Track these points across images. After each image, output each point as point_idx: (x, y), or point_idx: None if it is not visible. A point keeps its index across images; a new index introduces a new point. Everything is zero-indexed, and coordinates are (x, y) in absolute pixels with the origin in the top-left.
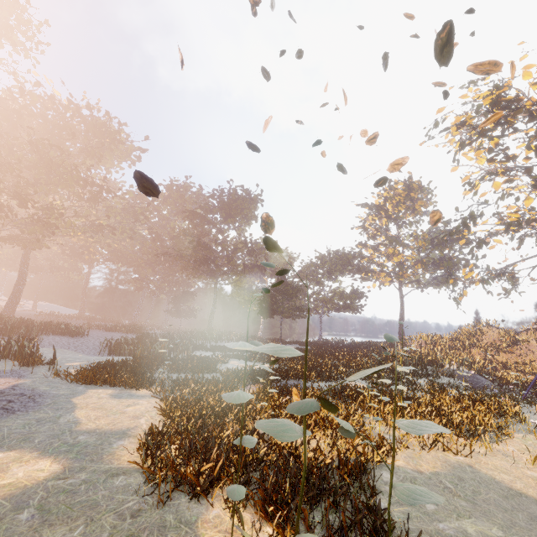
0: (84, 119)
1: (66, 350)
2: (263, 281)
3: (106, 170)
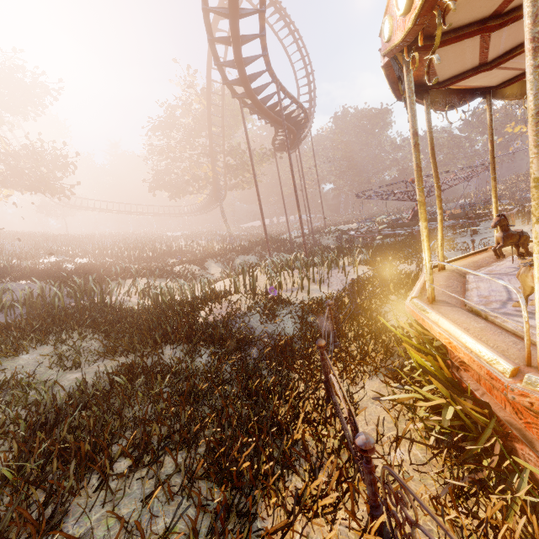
0: None
1: None
2: None
3: None
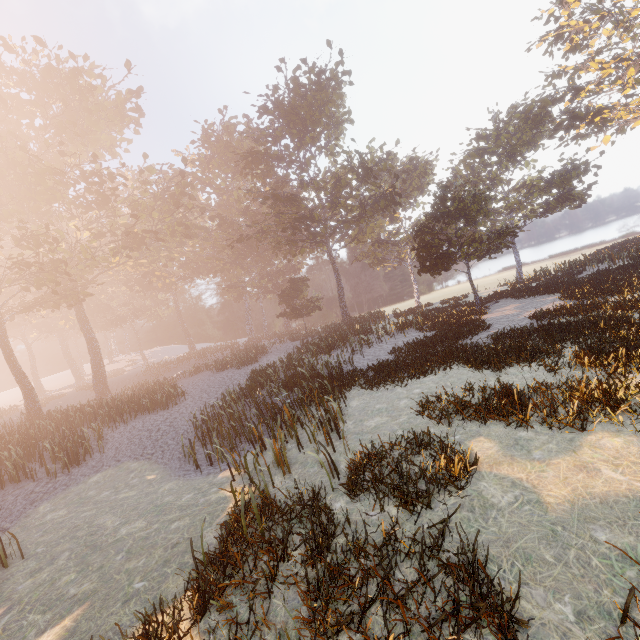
0: (20, 76)
1: (135, 463)
2: (396, 220)
3: (109, 153)
